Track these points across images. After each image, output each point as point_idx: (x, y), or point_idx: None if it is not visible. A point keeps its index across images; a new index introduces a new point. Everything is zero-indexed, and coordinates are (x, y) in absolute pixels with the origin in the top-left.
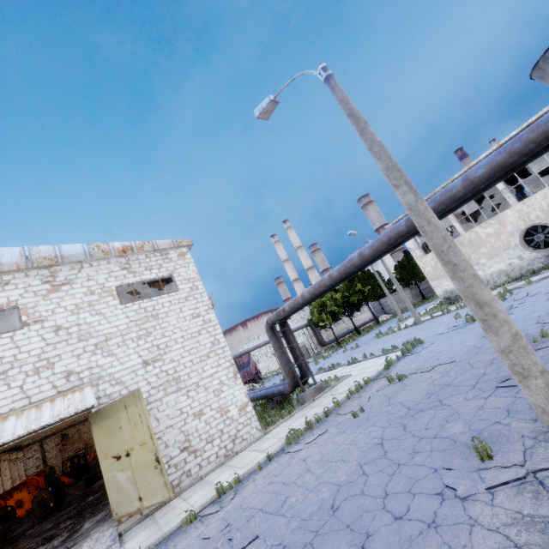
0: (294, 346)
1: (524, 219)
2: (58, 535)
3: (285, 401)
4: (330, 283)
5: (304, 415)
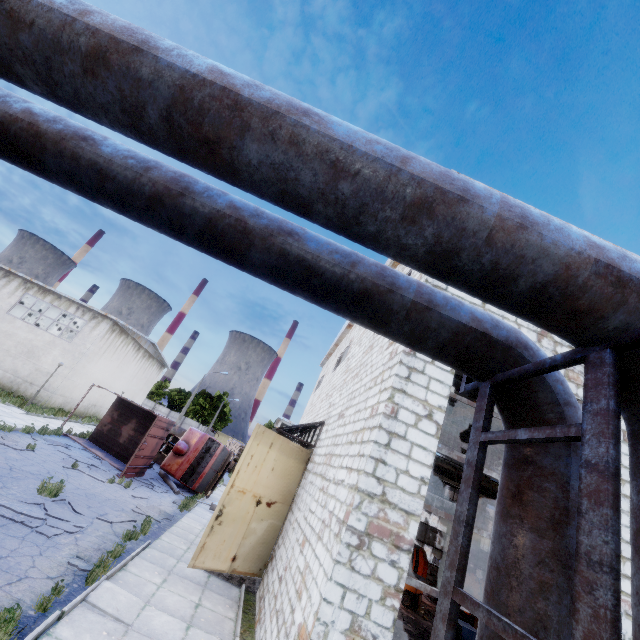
0: None
1: None
2: None
3: None
4: None
5: None
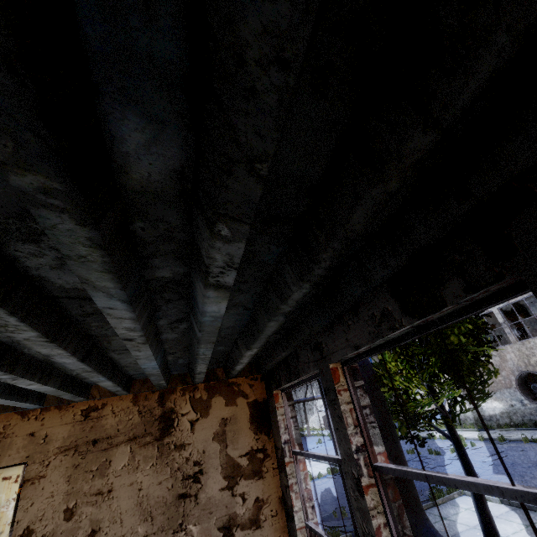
0: None
1: (524, 360)
2: None
3: None
4: None
5: None
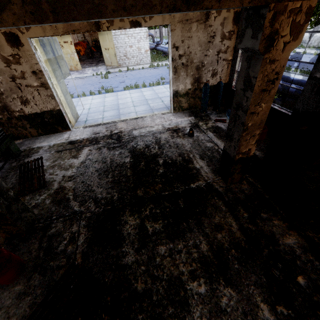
0: None
1: None
2: (93, 64)
3: (165, 56)
4: None
5: (164, 63)
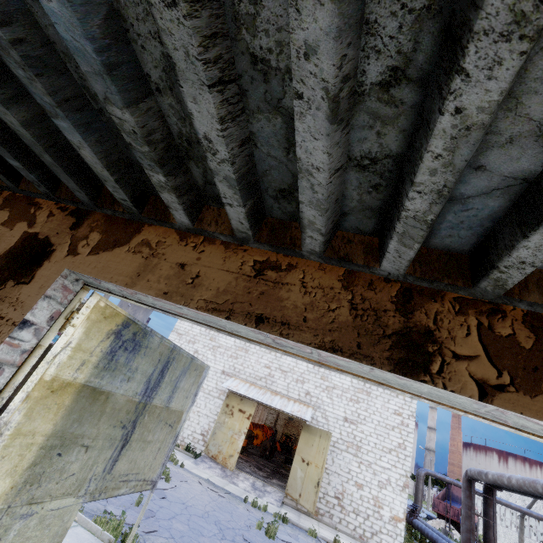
0: (490, 524)
1: None
2: (263, 471)
3: None
4: (542, 492)
5: None
